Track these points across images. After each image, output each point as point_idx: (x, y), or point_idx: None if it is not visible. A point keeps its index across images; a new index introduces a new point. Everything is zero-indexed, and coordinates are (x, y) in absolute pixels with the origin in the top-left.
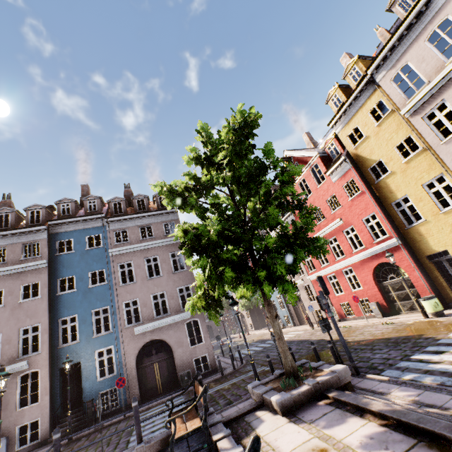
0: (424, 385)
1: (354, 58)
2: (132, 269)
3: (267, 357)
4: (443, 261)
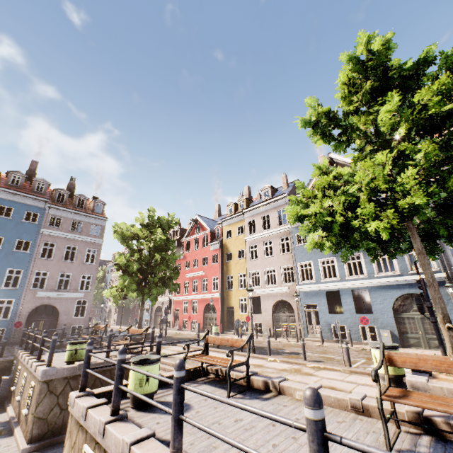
0: None
1: (244, 197)
2: (53, 249)
3: None
4: (231, 311)
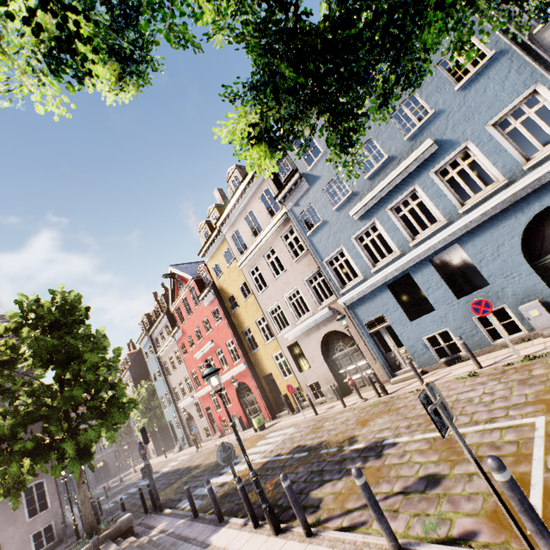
0: (179, 512)
1: (213, 206)
2: None
3: (95, 515)
4: (272, 380)
